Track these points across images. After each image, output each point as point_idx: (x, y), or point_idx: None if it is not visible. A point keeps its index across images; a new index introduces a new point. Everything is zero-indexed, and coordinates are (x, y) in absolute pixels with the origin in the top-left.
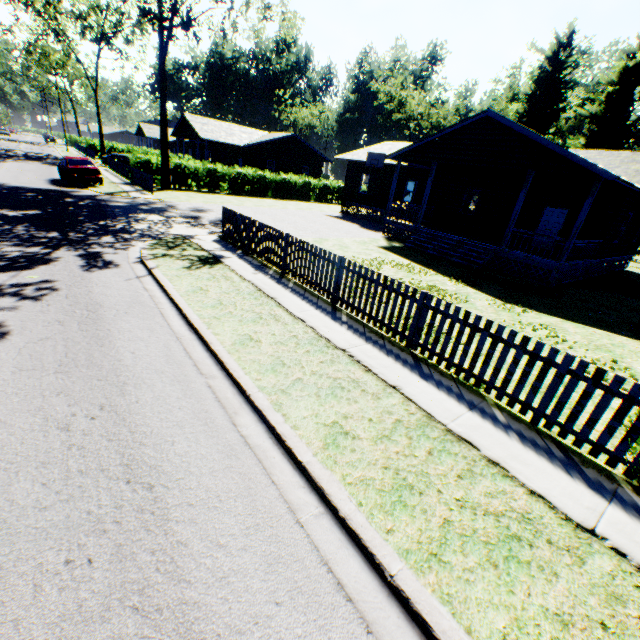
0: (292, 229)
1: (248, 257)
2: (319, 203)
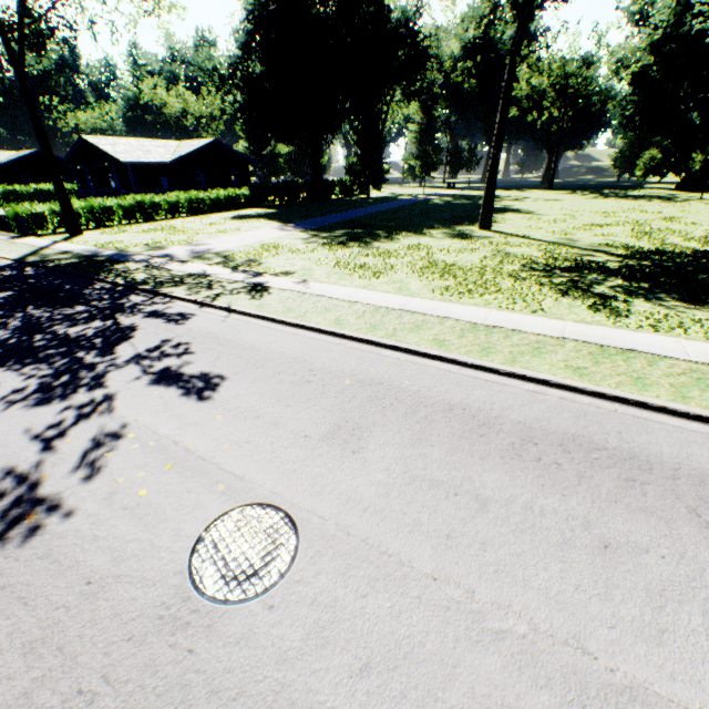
0: None
1: None
2: None
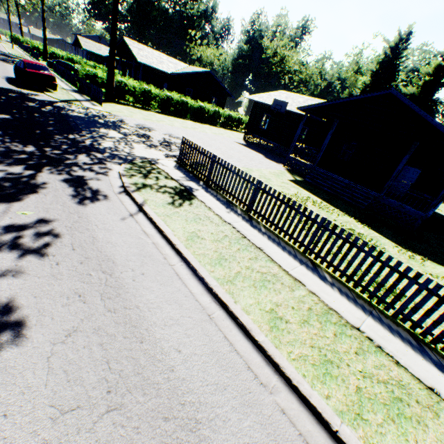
0: (222, 156)
1: (211, 190)
2: (224, 128)
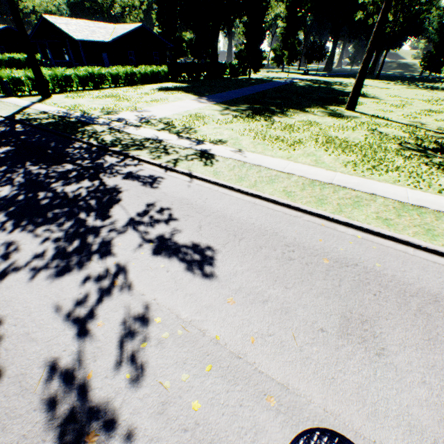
0: None
1: None
2: None
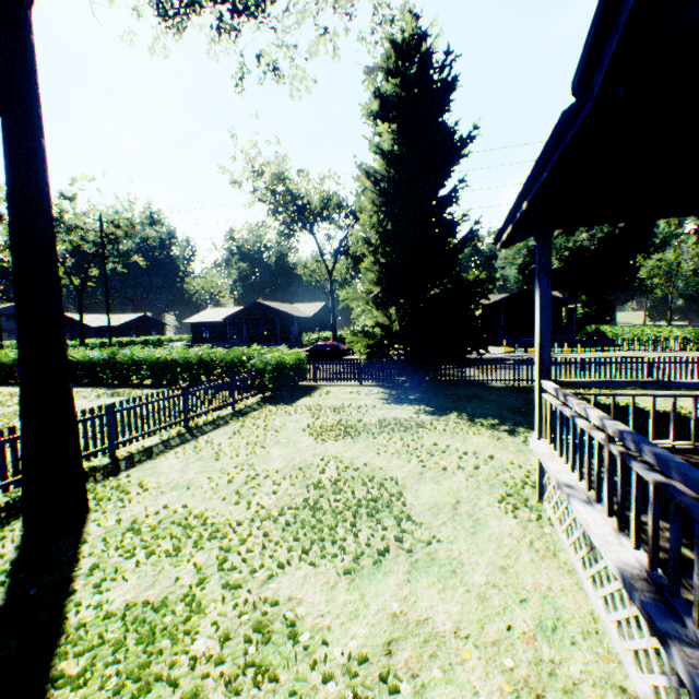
0: None
1: None
2: None
